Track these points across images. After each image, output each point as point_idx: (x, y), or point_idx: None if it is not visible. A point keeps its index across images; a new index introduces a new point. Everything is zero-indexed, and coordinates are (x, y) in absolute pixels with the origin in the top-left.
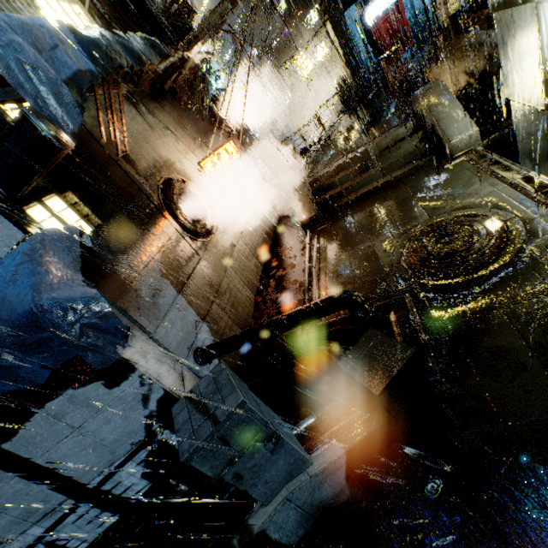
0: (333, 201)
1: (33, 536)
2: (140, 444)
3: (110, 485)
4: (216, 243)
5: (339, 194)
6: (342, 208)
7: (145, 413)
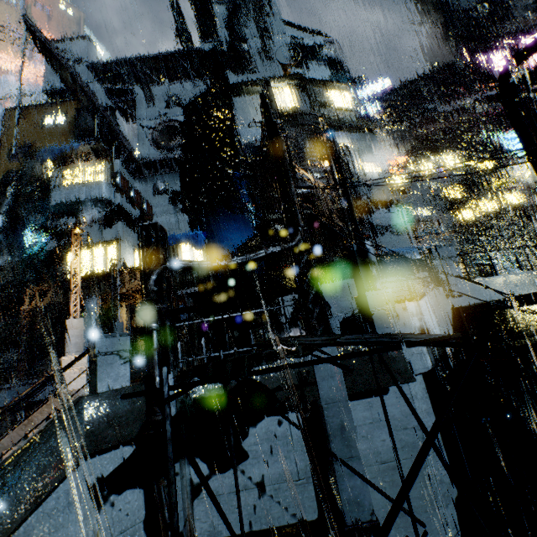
0: None
1: None
2: None
3: None
4: None
5: None
6: None
7: None
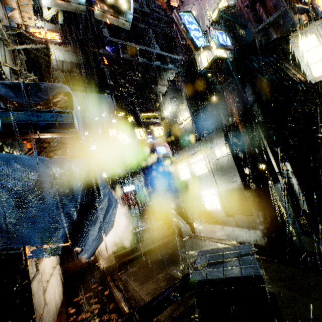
0: (124, 256)
1: None
2: None
3: None
4: (41, 269)
5: (129, 252)
6: (131, 261)
7: None
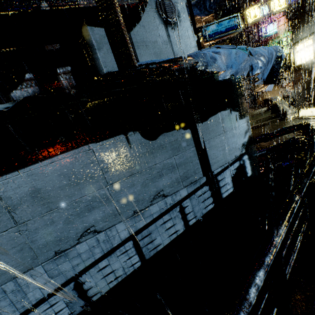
0: None
1: (179, 197)
2: (238, 157)
3: (220, 177)
4: None
5: None
6: None
7: (243, 141)
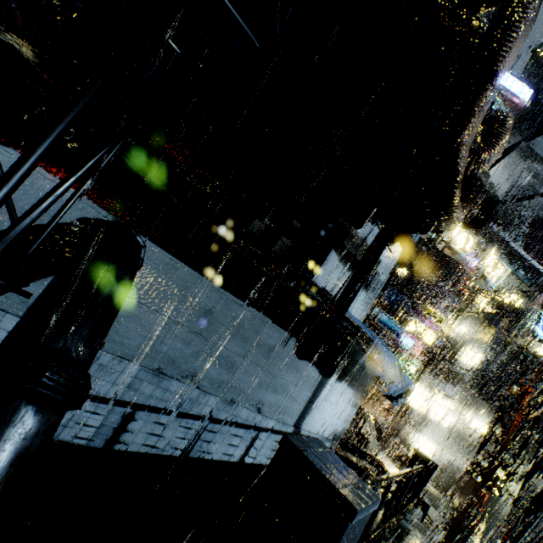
0: None
1: (265, 424)
2: (324, 438)
3: None
4: None
5: None
6: None
7: (338, 427)
